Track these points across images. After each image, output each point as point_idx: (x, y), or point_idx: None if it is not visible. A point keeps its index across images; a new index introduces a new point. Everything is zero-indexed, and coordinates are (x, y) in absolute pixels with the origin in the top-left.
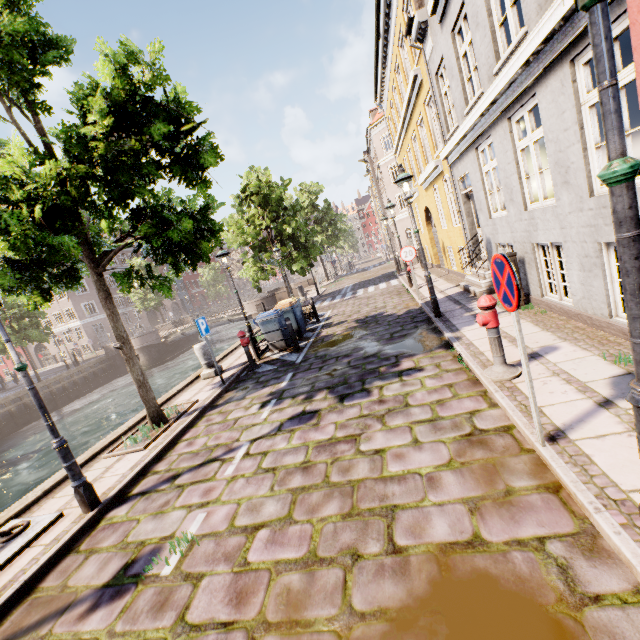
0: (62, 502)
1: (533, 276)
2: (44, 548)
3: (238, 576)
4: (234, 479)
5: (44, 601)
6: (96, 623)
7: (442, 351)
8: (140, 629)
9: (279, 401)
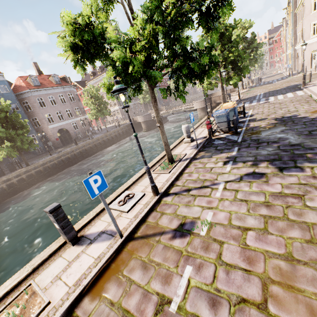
0: (142, 188)
1: None
2: (143, 206)
3: (244, 249)
4: (222, 200)
5: (151, 227)
6: (178, 244)
7: None
8: (200, 254)
9: (234, 163)
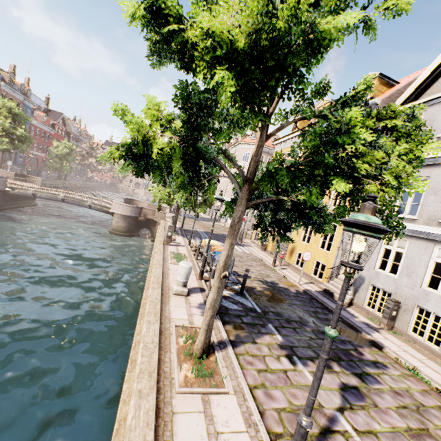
0: None
1: (405, 318)
2: None
3: None
4: None
5: None
6: None
7: (378, 351)
8: None
9: (303, 360)
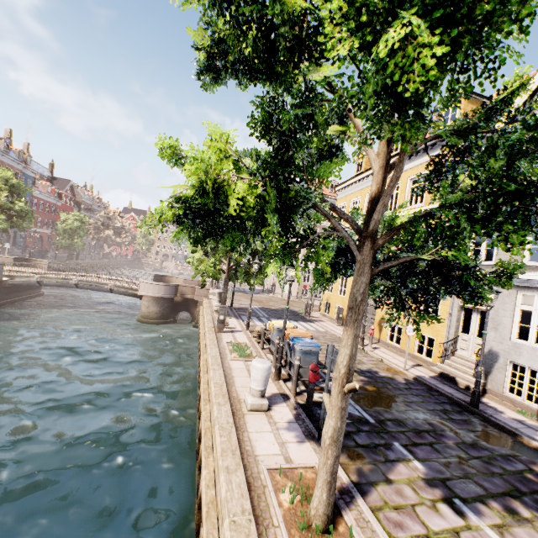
0: None
1: None
2: None
3: None
4: None
5: None
6: None
7: None
8: None
9: (471, 505)
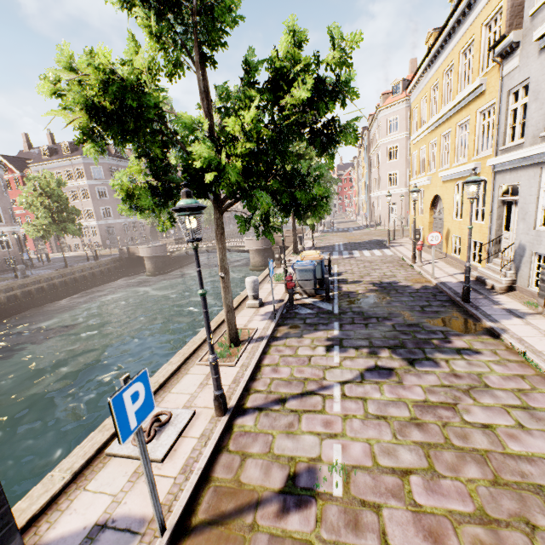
0: (183, 399)
1: None
2: (198, 441)
3: (417, 515)
4: (348, 418)
5: (228, 491)
6: (298, 525)
7: (490, 338)
8: (348, 542)
9: (343, 349)
